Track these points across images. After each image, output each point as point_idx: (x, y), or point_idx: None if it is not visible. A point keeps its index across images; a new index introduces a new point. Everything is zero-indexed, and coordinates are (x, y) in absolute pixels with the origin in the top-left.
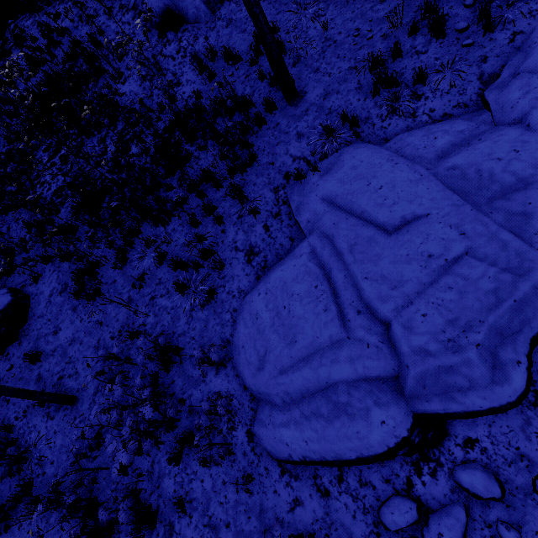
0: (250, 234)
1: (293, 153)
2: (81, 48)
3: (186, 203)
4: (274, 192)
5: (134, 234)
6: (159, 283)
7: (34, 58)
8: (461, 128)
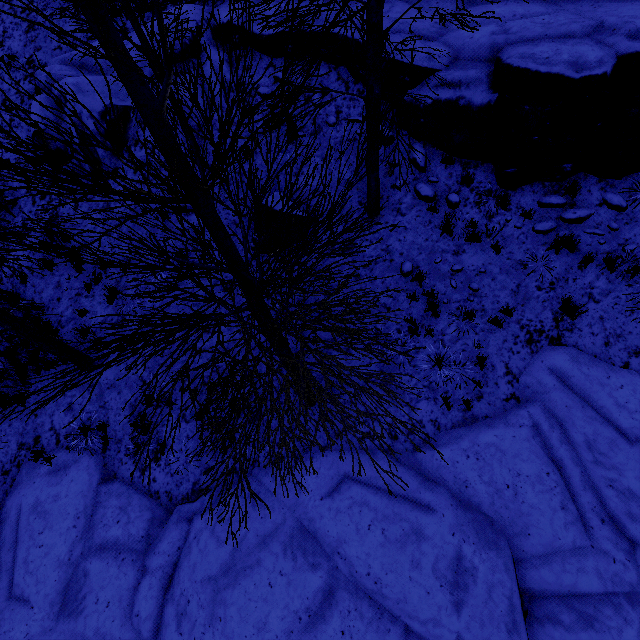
0: None
1: (55, 421)
2: None
3: None
4: (18, 447)
5: None
6: None
7: None
8: (133, 531)
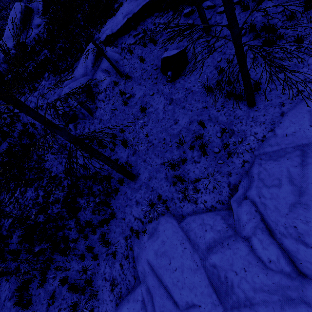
0: (112, 269)
1: (134, 214)
2: (27, 129)
3: (78, 240)
4: (125, 240)
5: (50, 261)
6: (63, 299)
7: (2, 138)
8: (219, 228)
